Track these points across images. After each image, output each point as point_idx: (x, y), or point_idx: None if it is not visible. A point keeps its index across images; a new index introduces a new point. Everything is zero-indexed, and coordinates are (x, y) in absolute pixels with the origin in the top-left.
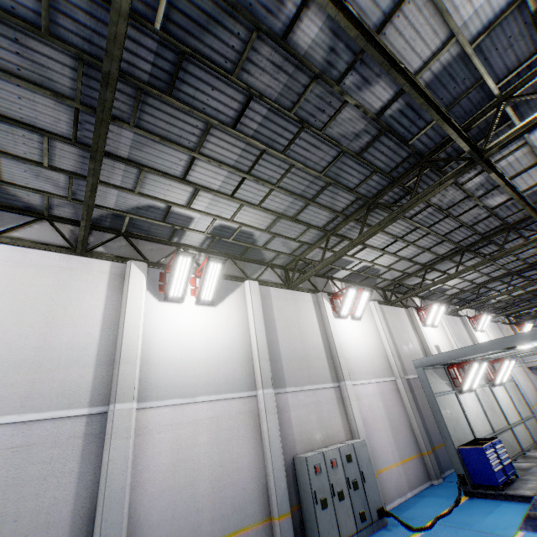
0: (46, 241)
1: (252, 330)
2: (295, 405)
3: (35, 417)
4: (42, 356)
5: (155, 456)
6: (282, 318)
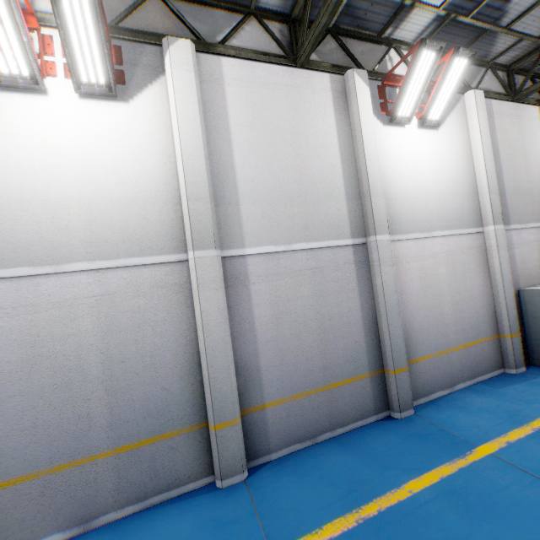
0: (262, 50)
1: (478, 158)
2: (518, 243)
3: (317, 245)
4: (303, 189)
5: (408, 282)
6: (505, 143)
